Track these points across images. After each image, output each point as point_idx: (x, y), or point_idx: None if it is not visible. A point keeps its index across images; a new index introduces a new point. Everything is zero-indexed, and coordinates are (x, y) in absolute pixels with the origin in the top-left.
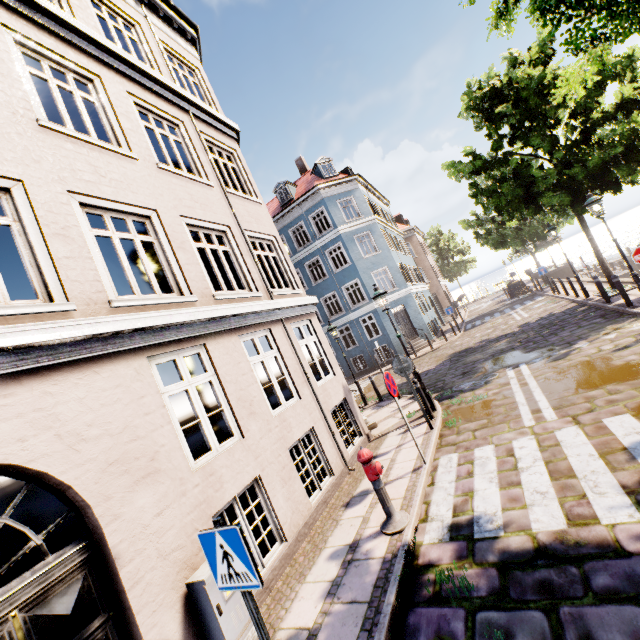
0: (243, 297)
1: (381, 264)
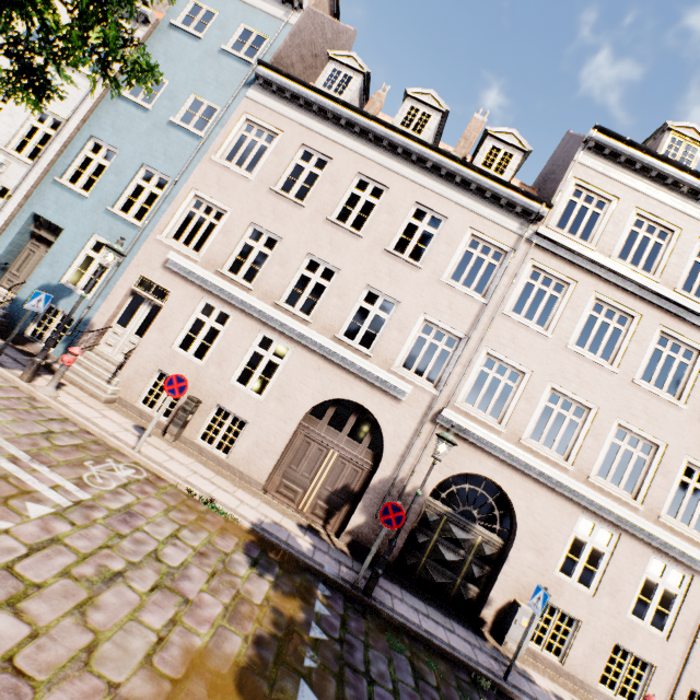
0: (688, 535)
1: None
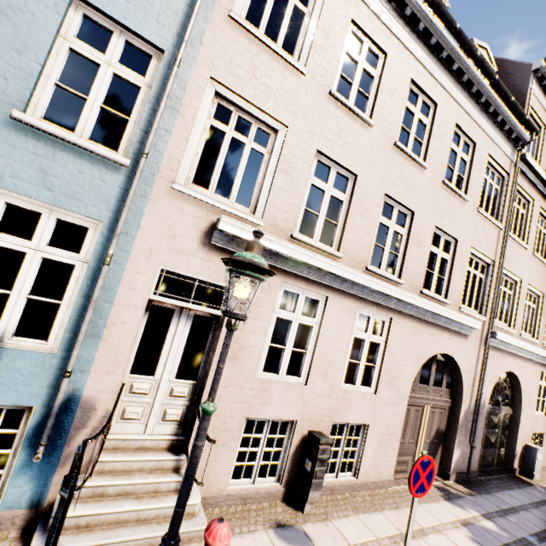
0: None
1: None
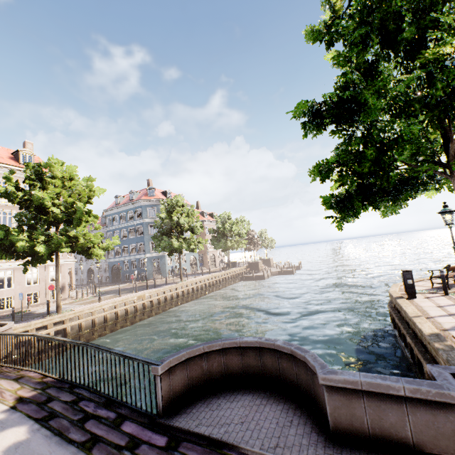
0: None
1: None
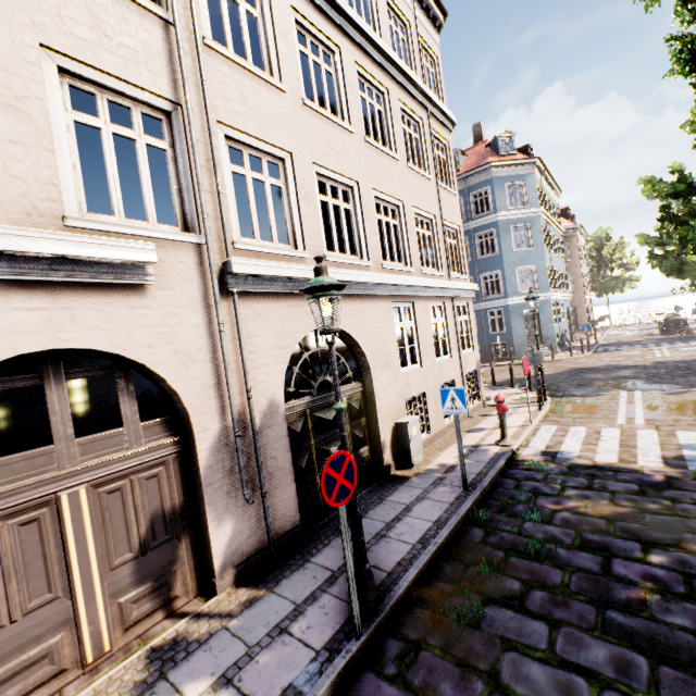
0: (435, 275)
1: (529, 262)
